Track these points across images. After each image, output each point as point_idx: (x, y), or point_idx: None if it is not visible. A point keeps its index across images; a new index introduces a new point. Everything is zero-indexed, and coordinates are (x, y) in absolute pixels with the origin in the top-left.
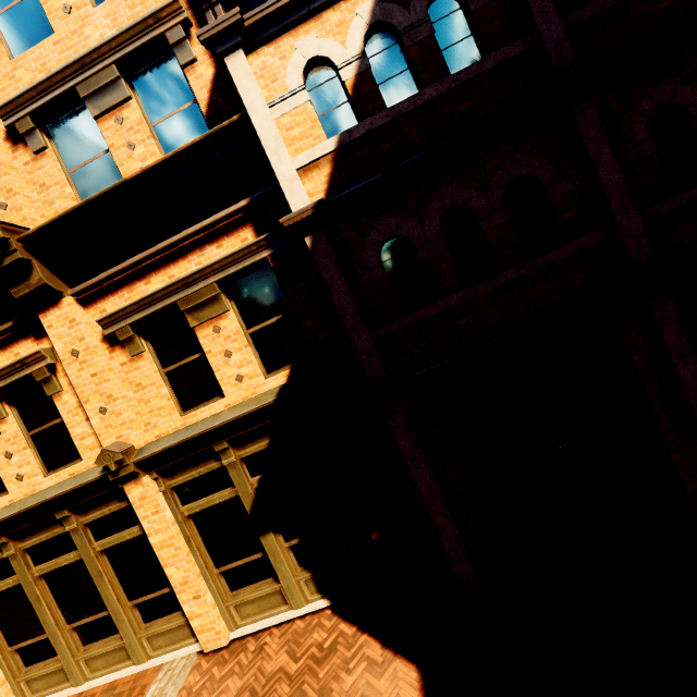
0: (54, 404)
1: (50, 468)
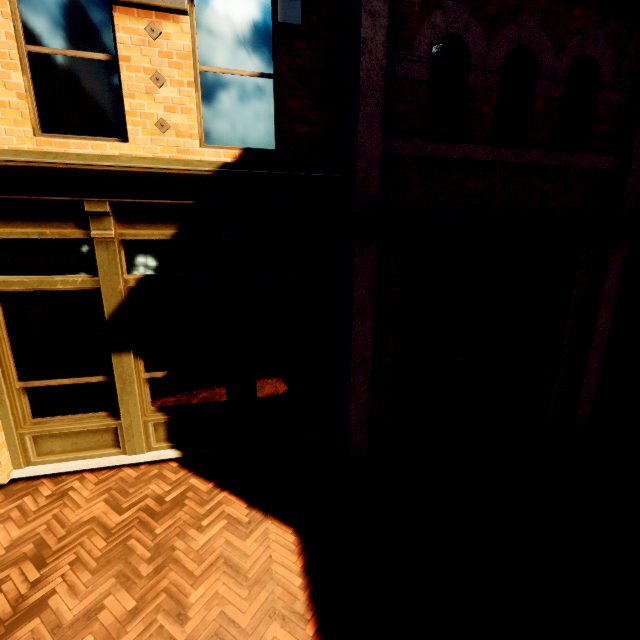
0: None
1: None
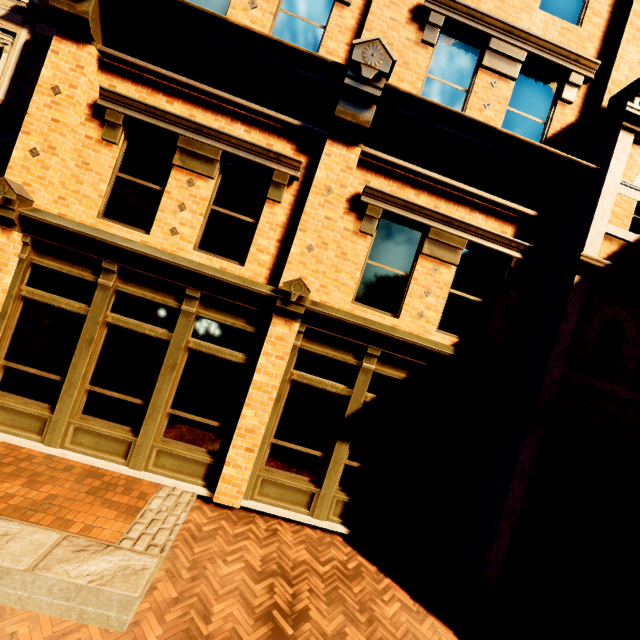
0: (258, 205)
1: (203, 247)
